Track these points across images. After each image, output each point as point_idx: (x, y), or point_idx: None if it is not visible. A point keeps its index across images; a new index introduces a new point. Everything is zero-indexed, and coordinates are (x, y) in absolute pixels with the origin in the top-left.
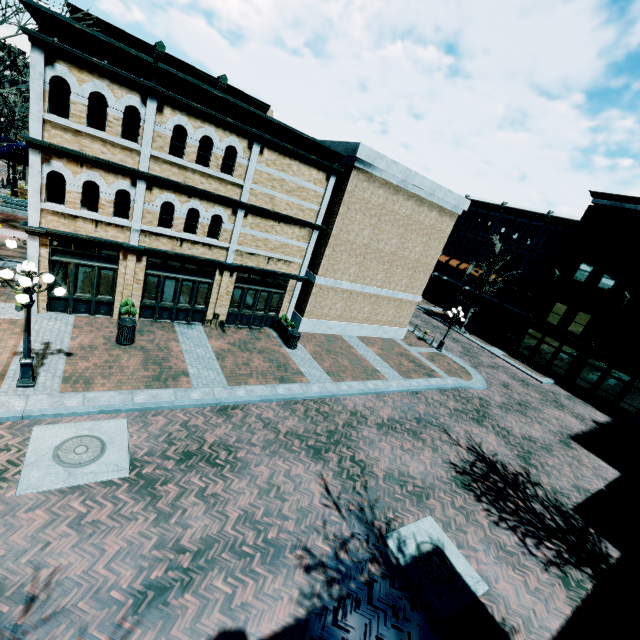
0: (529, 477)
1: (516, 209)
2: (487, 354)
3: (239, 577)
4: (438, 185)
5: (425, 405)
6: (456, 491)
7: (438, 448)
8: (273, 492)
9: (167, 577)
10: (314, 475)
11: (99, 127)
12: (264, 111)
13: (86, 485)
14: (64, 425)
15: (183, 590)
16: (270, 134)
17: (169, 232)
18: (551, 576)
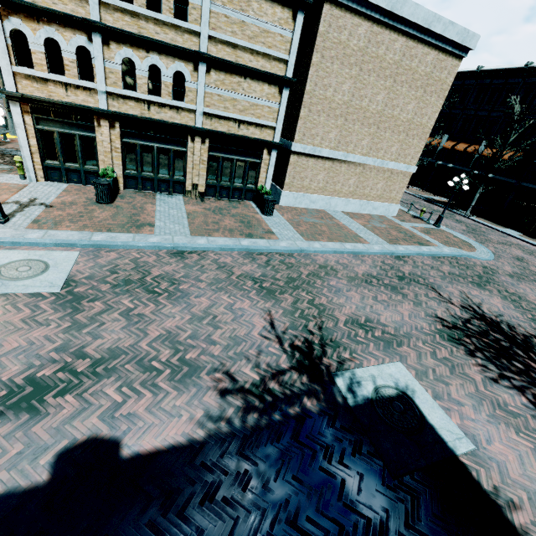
0: None
1: None
2: (497, 233)
3: (136, 388)
4: (435, 15)
5: (412, 267)
6: (440, 343)
7: (422, 303)
8: (207, 320)
9: (55, 377)
10: (260, 311)
11: None
12: None
13: (14, 294)
14: (18, 251)
15: (66, 391)
16: None
17: (134, 94)
18: None
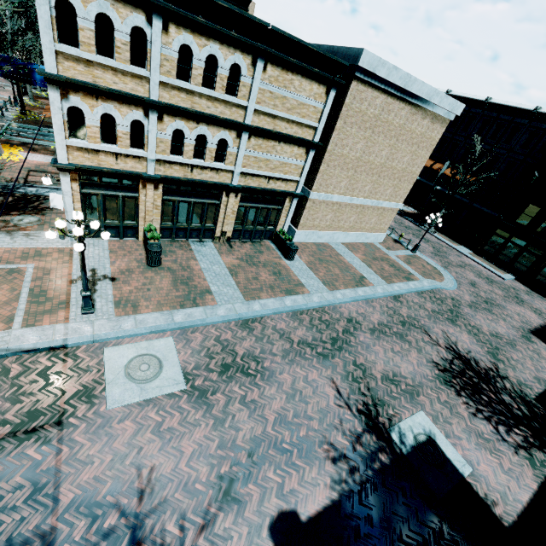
0: (498, 371)
1: (500, 105)
2: (455, 253)
3: (284, 469)
4: (436, 90)
5: (407, 308)
6: (440, 388)
7: (422, 349)
8: (297, 396)
9: (232, 471)
10: (326, 379)
11: (108, 54)
12: (246, 4)
13: (156, 398)
14: (126, 346)
15: (246, 481)
16: (273, 47)
17: (181, 159)
18: (520, 458)
